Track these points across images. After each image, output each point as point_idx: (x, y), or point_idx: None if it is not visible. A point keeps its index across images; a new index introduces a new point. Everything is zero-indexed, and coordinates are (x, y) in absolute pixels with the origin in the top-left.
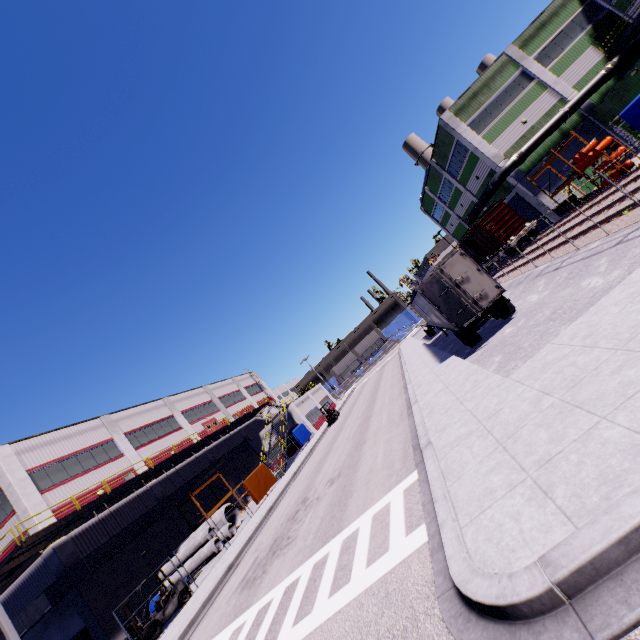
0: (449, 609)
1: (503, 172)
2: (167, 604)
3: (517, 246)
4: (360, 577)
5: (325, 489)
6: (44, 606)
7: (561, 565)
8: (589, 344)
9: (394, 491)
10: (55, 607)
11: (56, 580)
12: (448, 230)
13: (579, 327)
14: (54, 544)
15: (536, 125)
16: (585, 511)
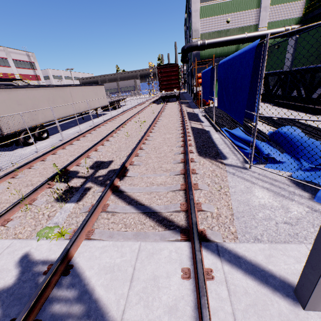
0: None
1: (188, 47)
2: None
3: (163, 98)
4: None
5: None
6: None
7: None
8: None
9: None
10: None
11: None
12: None
13: None
14: None
15: (231, 30)
16: None
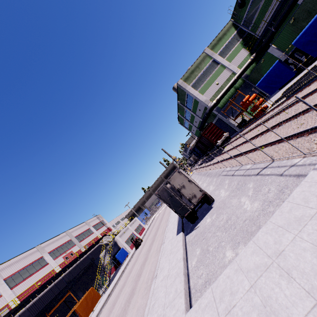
0: None
1: (210, 108)
2: None
3: (221, 145)
4: None
5: None
6: None
7: None
8: None
9: None
10: None
11: None
12: (192, 132)
13: (226, 283)
14: None
15: (223, 85)
16: None
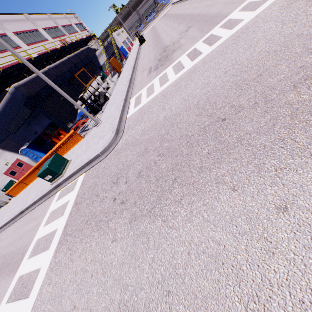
0: None
1: None
2: (100, 99)
3: None
4: None
5: (183, 34)
6: (27, 112)
7: None
8: None
9: None
10: (30, 116)
11: (27, 101)
12: None
13: None
14: (13, 86)
15: None
16: None
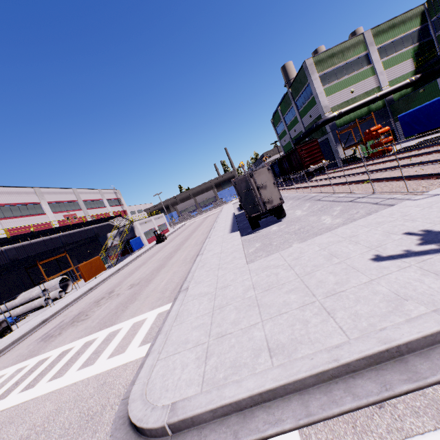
0: (121, 411)
1: (325, 120)
2: None
3: (312, 172)
4: (100, 364)
5: (125, 290)
6: None
7: (177, 414)
8: (292, 265)
9: (154, 311)
10: None
11: None
12: (282, 143)
13: (297, 250)
14: None
15: (358, 97)
16: (212, 381)
